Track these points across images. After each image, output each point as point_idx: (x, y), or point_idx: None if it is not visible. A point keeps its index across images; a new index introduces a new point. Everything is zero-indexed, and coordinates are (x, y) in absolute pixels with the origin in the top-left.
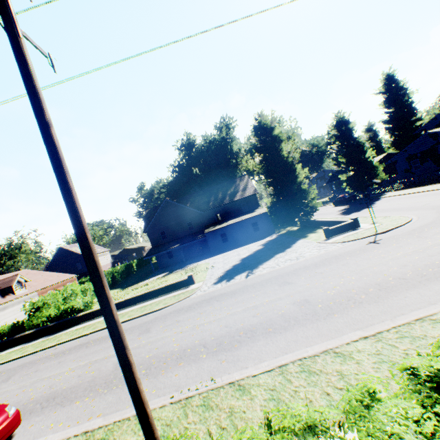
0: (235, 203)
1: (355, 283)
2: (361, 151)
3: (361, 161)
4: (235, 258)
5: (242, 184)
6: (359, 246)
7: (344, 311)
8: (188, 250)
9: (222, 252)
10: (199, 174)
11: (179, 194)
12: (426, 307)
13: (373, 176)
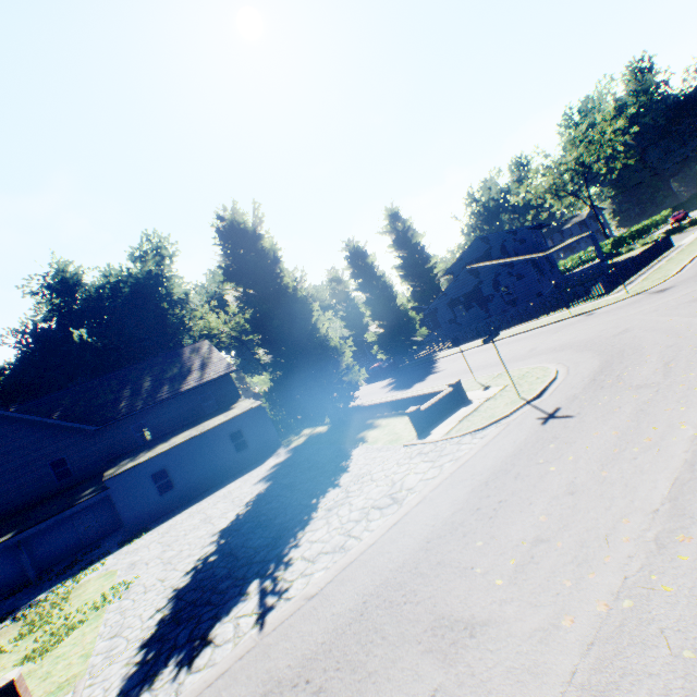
0: (186, 395)
1: None
2: (390, 296)
3: (392, 310)
4: (199, 533)
5: (199, 357)
6: (530, 431)
7: None
8: (54, 539)
9: (159, 522)
10: (92, 344)
11: (33, 394)
12: None
13: (413, 331)
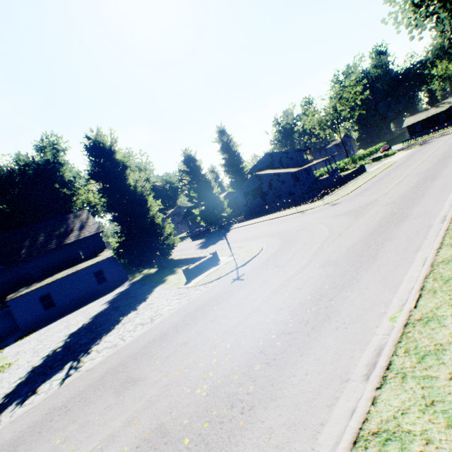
0: (68, 247)
1: (233, 357)
2: (209, 187)
3: (210, 196)
4: (59, 335)
5: (79, 221)
6: (224, 286)
7: (232, 445)
8: None
9: (42, 326)
10: (4, 209)
11: None
12: (344, 392)
13: (222, 210)
